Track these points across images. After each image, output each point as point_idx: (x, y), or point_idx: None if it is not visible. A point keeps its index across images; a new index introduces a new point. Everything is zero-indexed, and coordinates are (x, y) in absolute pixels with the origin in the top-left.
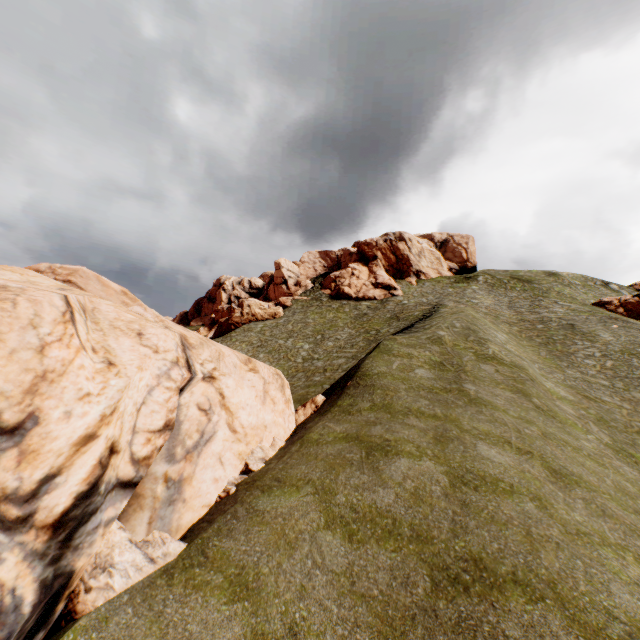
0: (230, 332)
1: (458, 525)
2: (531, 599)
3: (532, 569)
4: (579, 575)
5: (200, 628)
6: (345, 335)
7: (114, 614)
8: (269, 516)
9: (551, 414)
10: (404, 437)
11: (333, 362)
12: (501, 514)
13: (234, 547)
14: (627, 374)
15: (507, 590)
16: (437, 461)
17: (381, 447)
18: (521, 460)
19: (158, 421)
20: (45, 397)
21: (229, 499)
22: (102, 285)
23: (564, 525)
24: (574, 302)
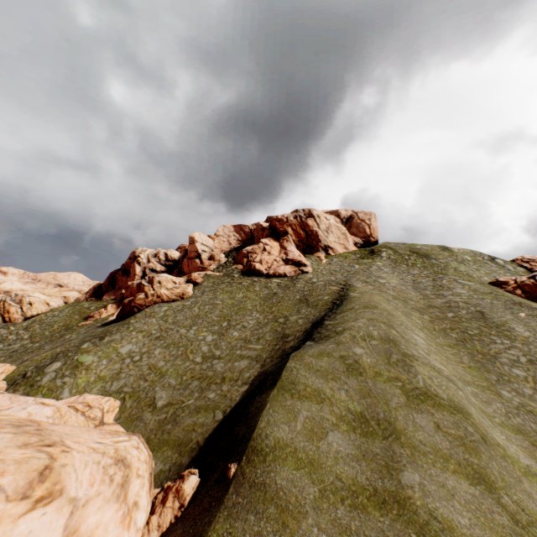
0: (129, 318)
1: None
2: None
3: None
4: None
5: None
6: (252, 322)
7: None
8: None
9: (536, 532)
10: None
11: (234, 365)
12: None
13: None
14: None
15: None
16: None
17: None
18: None
19: None
20: None
21: None
22: None
23: None
24: (472, 280)
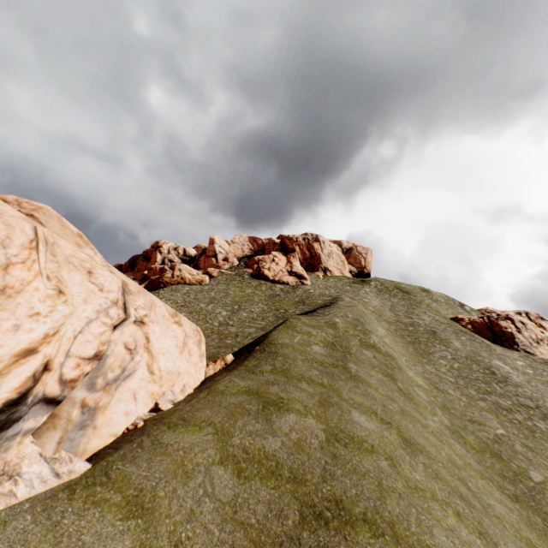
0: (159, 289)
1: (328, 472)
2: (375, 534)
3: (379, 511)
4: (412, 519)
5: (94, 539)
6: (258, 309)
7: (13, 519)
8: (172, 448)
9: (410, 397)
10: (295, 397)
11: (245, 330)
12: (362, 467)
13: (136, 472)
14: (468, 375)
15: (358, 526)
16: (319, 420)
17: (276, 403)
18: (383, 428)
19: (90, 350)
20: (0, 308)
21: (136, 431)
22: (61, 225)
23: (407, 481)
24: (438, 314)
